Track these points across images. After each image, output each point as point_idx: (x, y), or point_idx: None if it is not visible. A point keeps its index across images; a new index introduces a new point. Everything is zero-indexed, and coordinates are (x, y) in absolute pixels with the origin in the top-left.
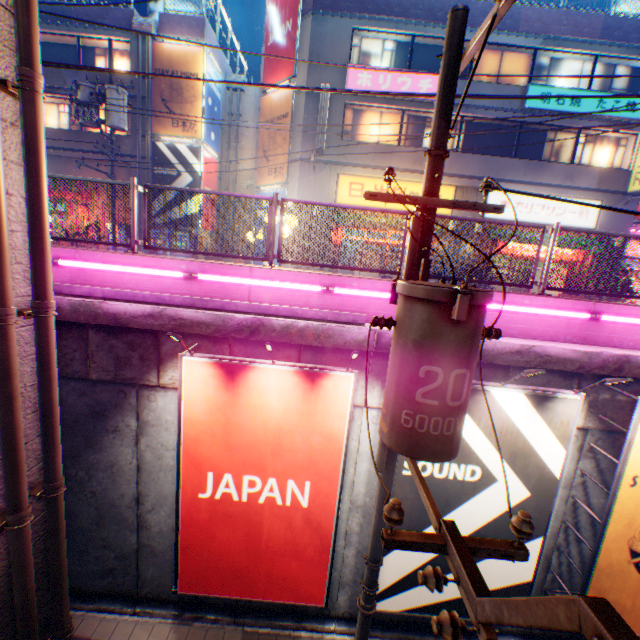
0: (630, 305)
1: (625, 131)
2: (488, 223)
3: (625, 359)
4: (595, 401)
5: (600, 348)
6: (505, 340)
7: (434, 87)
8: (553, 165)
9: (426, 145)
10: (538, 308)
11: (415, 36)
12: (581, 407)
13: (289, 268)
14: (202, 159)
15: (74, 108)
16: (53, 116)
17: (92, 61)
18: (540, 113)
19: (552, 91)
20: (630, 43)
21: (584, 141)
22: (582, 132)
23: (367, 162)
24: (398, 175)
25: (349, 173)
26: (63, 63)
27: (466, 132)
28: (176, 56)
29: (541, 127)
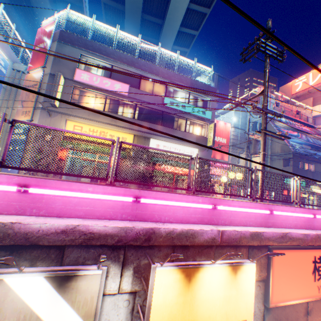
0: (164, 192)
1: (203, 122)
2: (74, 133)
3: (153, 231)
4: (140, 266)
5: (141, 223)
6: (56, 221)
7: (122, 88)
8: (178, 131)
9: (120, 113)
10: (101, 194)
11: (114, 66)
12: (129, 273)
13: (25, 172)
14: None
15: None
16: None
17: None
18: (170, 109)
19: (174, 101)
20: (201, 90)
21: (190, 123)
22: (188, 120)
23: (85, 116)
24: (103, 125)
25: (74, 120)
26: None
27: (140, 111)
28: None
29: (172, 115)
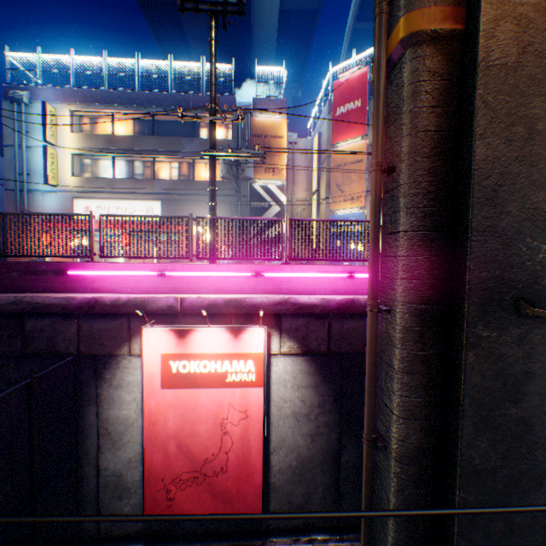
0: None
1: None
2: None
3: None
4: None
5: None
6: None
7: None
8: None
9: None
10: None
11: None
12: None
13: None
14: (286, 194)
15: (182, 164)
16: (166, 171)
17: (197, 131)
18: None
19: None
20: None
21: None
22: None
23: None
24: None
25: None
26: (175, 134)
27: None
28: (267, 125)
29: None
